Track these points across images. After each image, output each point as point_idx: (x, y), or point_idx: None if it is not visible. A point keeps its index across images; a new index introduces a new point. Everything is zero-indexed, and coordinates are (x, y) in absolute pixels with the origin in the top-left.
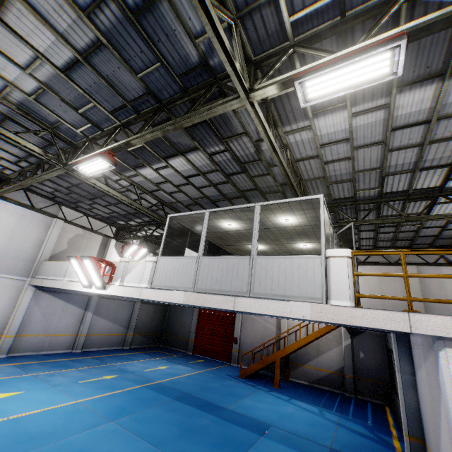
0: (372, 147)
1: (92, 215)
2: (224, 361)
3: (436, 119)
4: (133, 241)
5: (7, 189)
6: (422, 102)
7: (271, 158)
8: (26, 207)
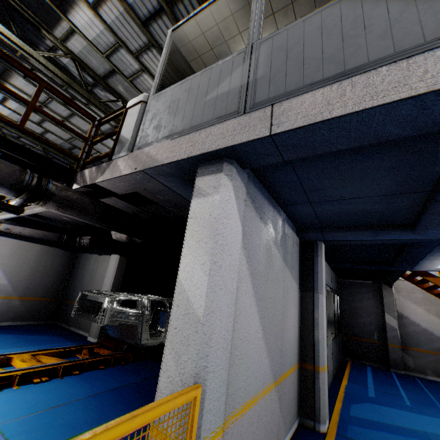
0: (47, 123)
1: None
2: None
3: (42, 104)
4: None
5: None
6: (21, 94)
7: (10, 132)
8: None
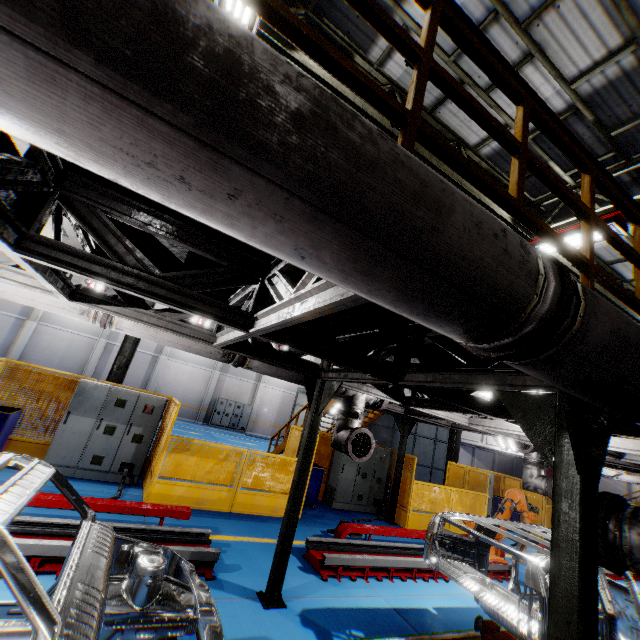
0: None
1: None
2: None
3: None
4: None
5: None
6: None
7: None
8: None
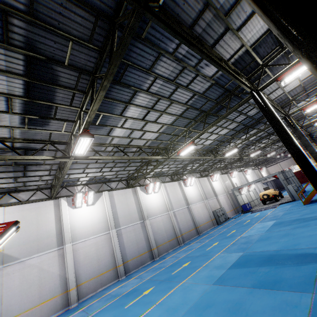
0: None
1: (254, 166)
2: (306, 182)
3: None
4: (259, 167)
5: (256, 167)
6: None
7: None
8: (251, 170)
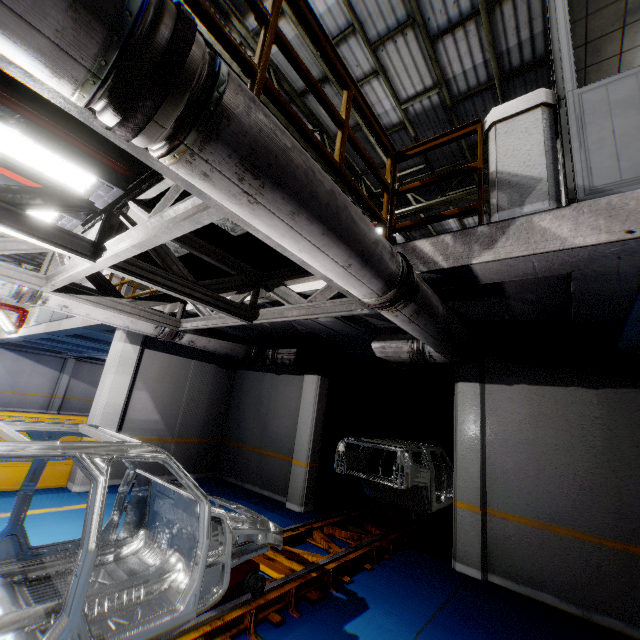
0: None
1: None
2: None
3: None
4: None
5: None
6: None
7: None
8: None
